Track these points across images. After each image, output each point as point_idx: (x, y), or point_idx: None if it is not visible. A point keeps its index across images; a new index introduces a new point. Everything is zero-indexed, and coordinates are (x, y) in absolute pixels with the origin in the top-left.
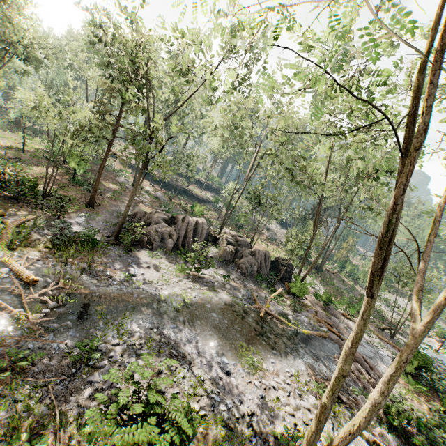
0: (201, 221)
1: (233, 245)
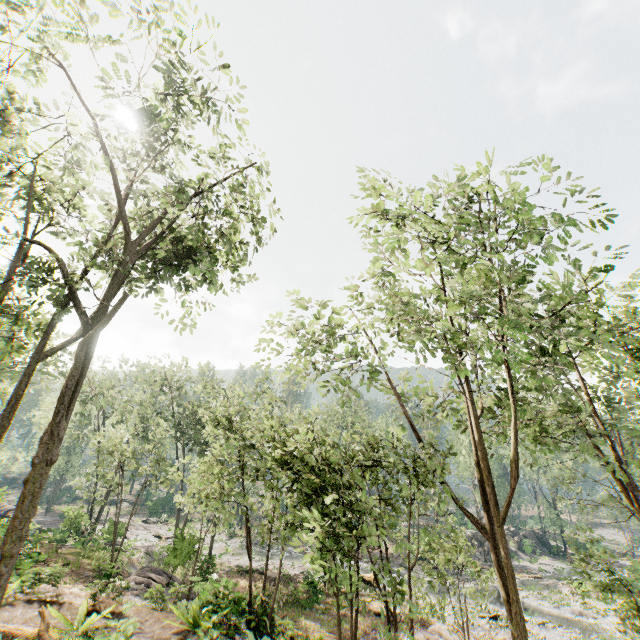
0: None
1: (513, 536)
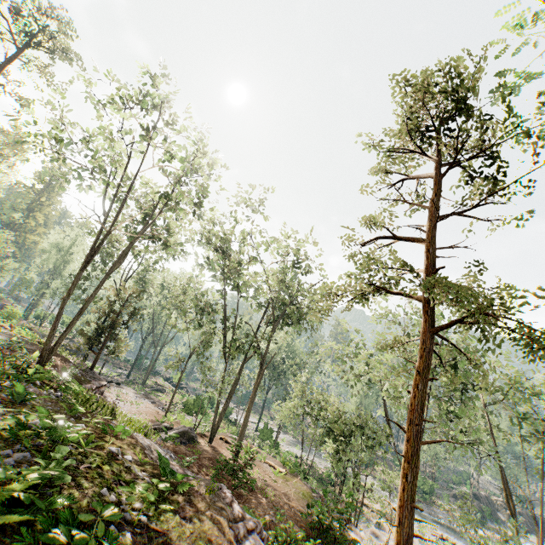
0: (486, 495)
1: (506, 509)
